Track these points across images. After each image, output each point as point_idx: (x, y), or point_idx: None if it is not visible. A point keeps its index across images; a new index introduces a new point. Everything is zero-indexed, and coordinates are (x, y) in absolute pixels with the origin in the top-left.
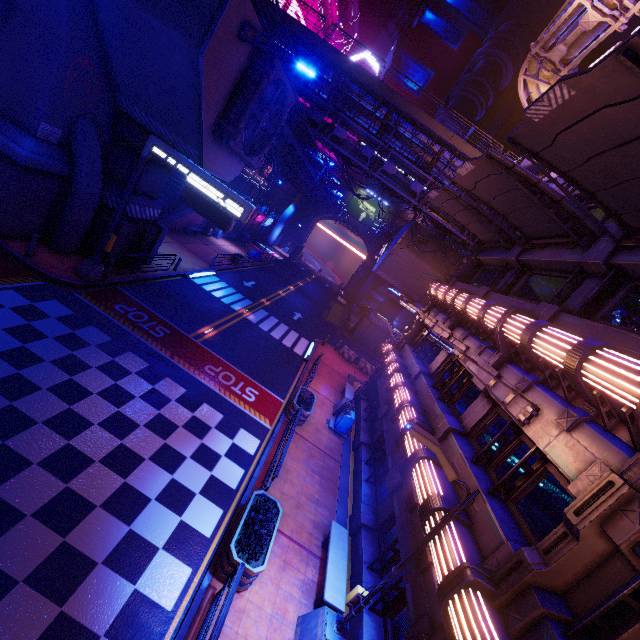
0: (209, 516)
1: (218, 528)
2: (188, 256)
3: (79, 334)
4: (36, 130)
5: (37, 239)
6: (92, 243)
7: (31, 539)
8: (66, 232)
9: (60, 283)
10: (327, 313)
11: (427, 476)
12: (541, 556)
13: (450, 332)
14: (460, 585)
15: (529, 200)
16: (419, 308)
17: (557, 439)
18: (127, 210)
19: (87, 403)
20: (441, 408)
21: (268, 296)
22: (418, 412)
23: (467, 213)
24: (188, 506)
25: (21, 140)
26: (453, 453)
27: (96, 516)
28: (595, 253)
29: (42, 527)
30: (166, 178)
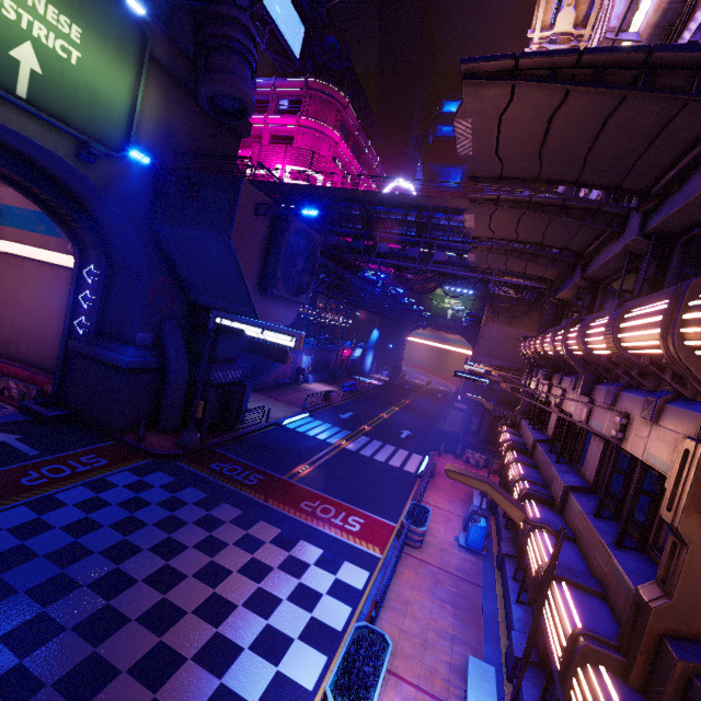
0: (310, 664)
1: (322, 678)
2: (280, 406)
3: (178, 496)
4: (135, 340)
5: (144, 424)
6: (190, 416)
7: (124, 696)
8: (167, 413)
9: (165, 457)
10: (443, 423)
11: (537, 547)
12: (661, 588)
13: (548, 383)
14: (572, 661)
15: (542, 218)
16: (510, 372)
17: (650, 438)
18: (212, 378)
19: (183, 557)
20: (559, 470)
21: (368, 422)
22: (534, 484)
23: (513, 259)
24: (285, 654)
25: (126, 351)
26: (574, 515)
27: (187, 670)
28: (629, 231)
29: (135, 683)
30: (239, 342)
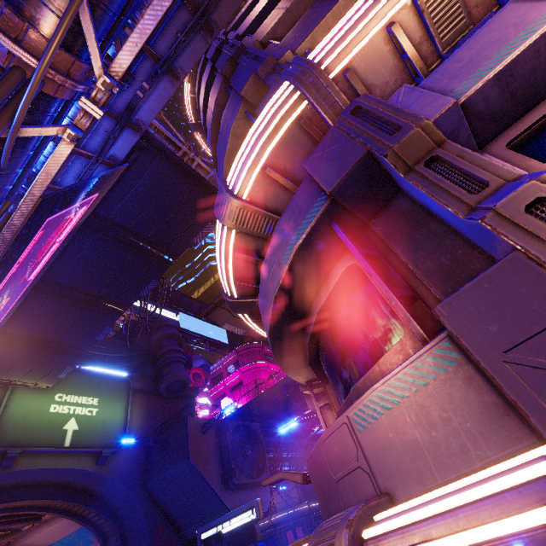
0: None
1: None
2: None
3: None
4: None
5: None
6: None
7: None
8: None
9: None
10: None
11: None
12: None
13: None
14: None
15: None
16: None
17: None
18: None
19: None
20: None
21: None
22: None
23: None
24: None
25: None
26: None
27: None
28: None
29: None
30: None
